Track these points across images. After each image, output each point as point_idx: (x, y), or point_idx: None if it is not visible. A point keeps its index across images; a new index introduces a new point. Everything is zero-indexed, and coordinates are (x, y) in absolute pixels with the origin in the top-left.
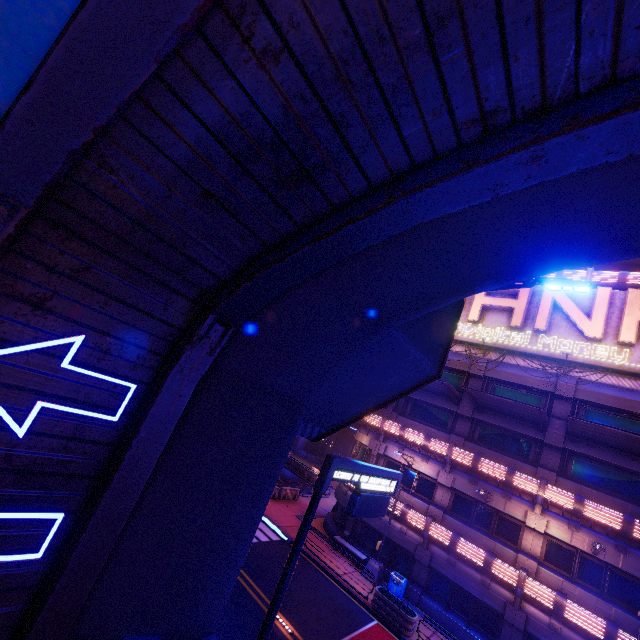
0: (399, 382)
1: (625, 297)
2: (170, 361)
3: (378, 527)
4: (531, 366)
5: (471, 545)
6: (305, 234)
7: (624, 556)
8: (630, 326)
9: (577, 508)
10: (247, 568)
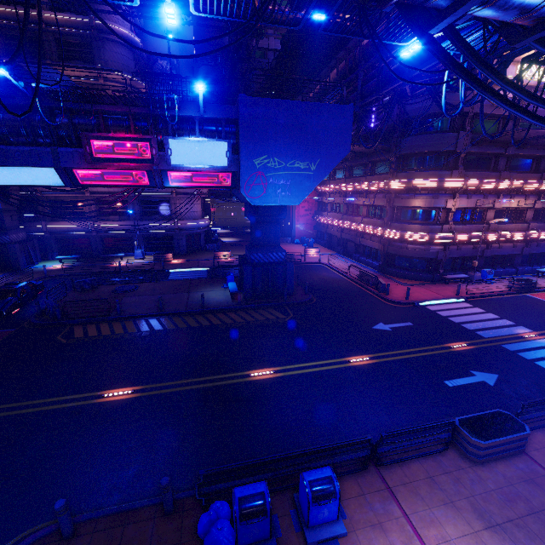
0: None
1: None
2: None
3: (459, 255)
4: None
5: (519, 232)
6: None
7: None
8: None
9: None
10: None
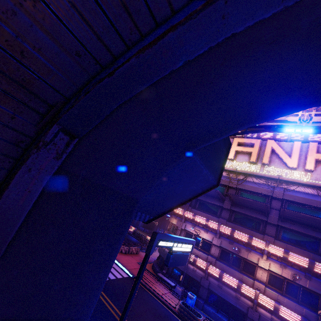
0: (195, 189)
1: (308, 146)
2: (19, 162)
3: (181, 268)
4: (260, 182)
5: (230, 277)
6: (131, 50)
7: (309, 281)
8: (311, 161)
9: (285, 256)
10: (109, 294)
